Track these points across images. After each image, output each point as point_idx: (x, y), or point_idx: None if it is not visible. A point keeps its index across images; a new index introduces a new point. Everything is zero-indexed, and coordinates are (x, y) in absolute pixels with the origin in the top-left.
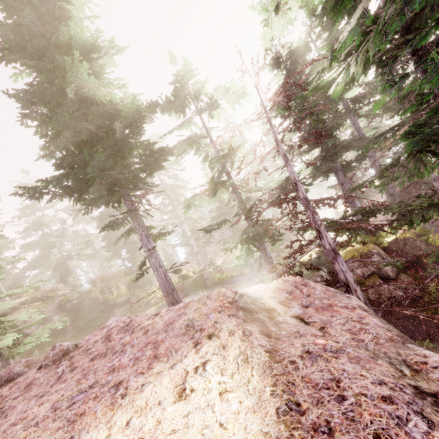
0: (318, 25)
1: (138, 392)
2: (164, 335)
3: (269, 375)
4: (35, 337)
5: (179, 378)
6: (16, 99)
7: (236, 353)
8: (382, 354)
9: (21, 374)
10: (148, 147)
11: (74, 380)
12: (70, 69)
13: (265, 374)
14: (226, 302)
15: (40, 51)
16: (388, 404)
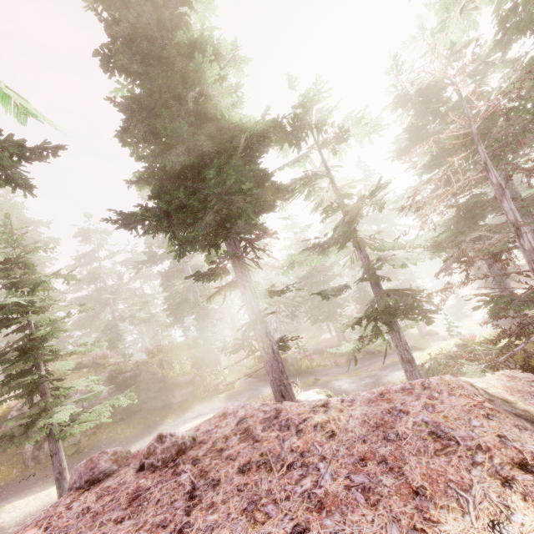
0: (510, 32)
1: None
2: (391, 448)
3: None
4: (94, 414)
5: None
6: (122, 109)
7: None
8: None
9: (109, 473)
10: (261, 180)
11: (235, 509)
12: (196, 70)
13: None
14: (481, 401)
15: (153, 59)
16: None
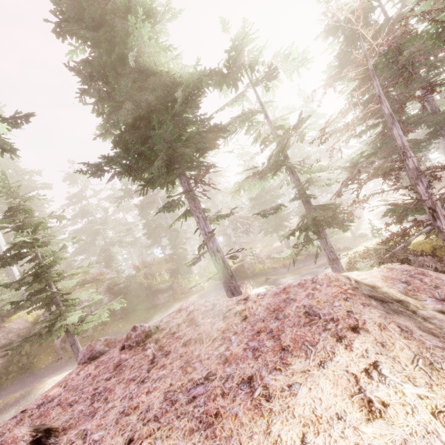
0: None
1: (288, 396)
2: (278, 324)
3: None
4: (96, 316)
5: (346, 383)
6: (76, 72)
7: (410, 355)
8: None
9: (103, 352)
10: (203, 123)
11: (176, 367)
12: (132, 31)
13: None
14: (347, 289)
15: (96, 21)
16: None
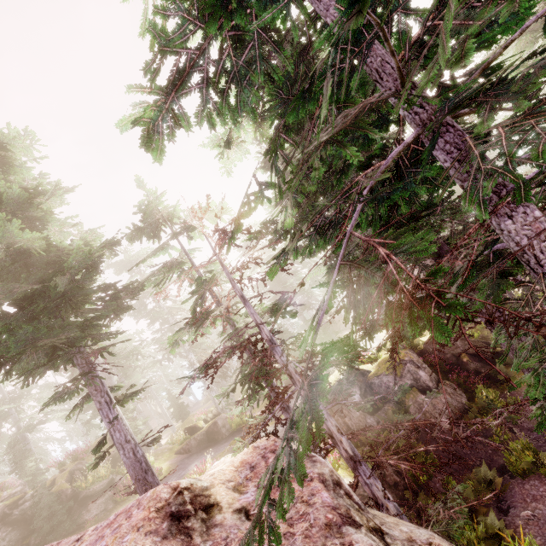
0: None
1: None
2: None
3: None
4: None
5: None
6: None
7: None
8: None
9: None
10: (109, 288)
11: None
12: None
13: None
14: (152, 511)
15: None
16: None
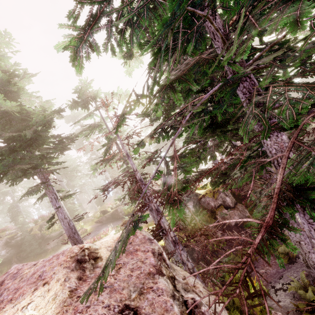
0: None
1: None
2: (25, 283)
3: (61, 306)
4: None
5: (11, 314)
6: None
7: (52, 294)
8: (133, 285)
9: None
10: (57, 137)
11: None
12: None
13: (59, 306)
14: (68, 257)
15: None
16: None
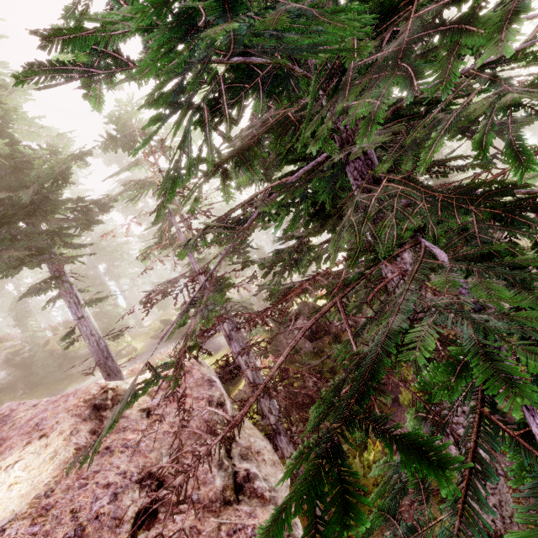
0: None
1: None
2: (16, 432)
3: (61, 469)
4: None
5: None
6: None
7: (51, 451)
8: (168, 446)
9: None
10: (78, 201)
11: None
12: None
13: (58, 468)
14: (81, 401)
15: None
16: (103, 489)
